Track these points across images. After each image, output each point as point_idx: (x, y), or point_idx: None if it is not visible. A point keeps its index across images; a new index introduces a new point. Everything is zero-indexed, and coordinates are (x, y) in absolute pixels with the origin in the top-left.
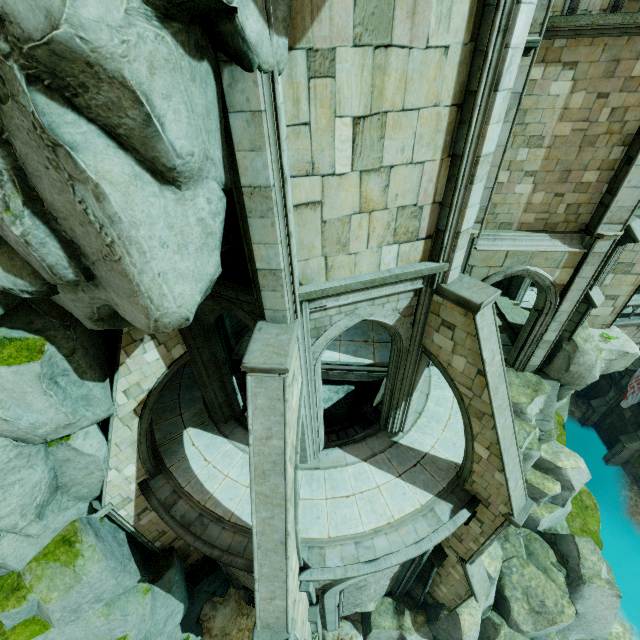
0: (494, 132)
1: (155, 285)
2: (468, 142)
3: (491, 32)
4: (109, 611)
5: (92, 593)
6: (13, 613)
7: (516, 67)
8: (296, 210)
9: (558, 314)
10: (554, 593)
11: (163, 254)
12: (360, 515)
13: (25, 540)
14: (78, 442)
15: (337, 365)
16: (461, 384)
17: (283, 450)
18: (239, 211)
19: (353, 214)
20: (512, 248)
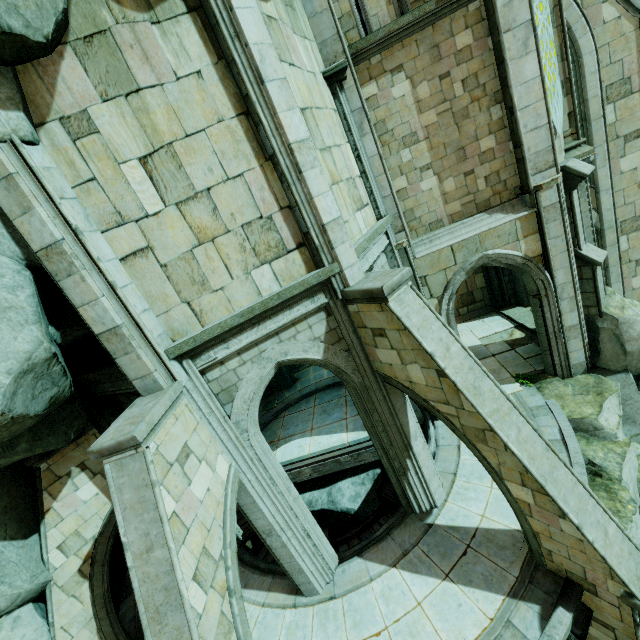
0: (293, 119)
1: None
2: (269, 137)
3: (225, 42)
4: None
5: None
6: None
7: (275, 60)
8: (125, 263)
9: (559, 289)
10: None
11: None
12: None
13: None
14: (2, 635)
15: (347, 447)
16: (436, 401)
17: (171, 563)
18: (56, 281)
19: (194, 248)
20: (453, 241)
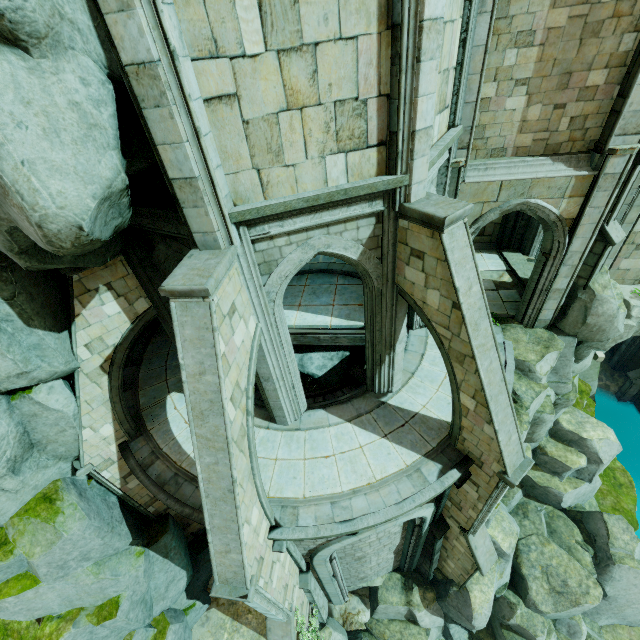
0: None
1: (21, 176)
2: (405, 0)
3: None
4: (99, 570)
5: (77, 551)
6: (4, 567)
7: None
8: (208, 106)
9: (568, 256)
10: (578, 573)
11: (22, 137)
12: (339, 475)
13: (3, 495)
14: (41, 396)
15: (329, 329)
16: (438, 324)
17: (219, 387)
18: (136, 105)
19: (280, 112)
20: (506, 177)
